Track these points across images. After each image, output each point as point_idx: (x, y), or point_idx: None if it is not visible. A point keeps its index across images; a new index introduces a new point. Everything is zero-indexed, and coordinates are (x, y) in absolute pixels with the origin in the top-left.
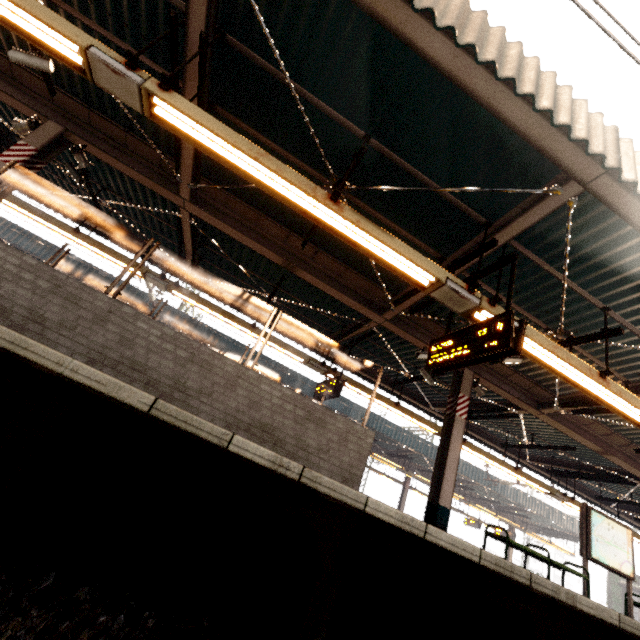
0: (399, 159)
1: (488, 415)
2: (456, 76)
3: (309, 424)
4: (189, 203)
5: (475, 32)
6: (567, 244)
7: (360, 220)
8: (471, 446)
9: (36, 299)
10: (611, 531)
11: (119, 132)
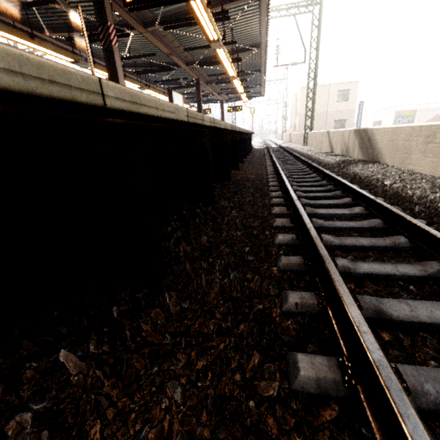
0: None
1: None
2: None
3: None
4: None
5: None
6: None
7: None
8: (99, 67)
9: None
10: (178, 99)
11: None
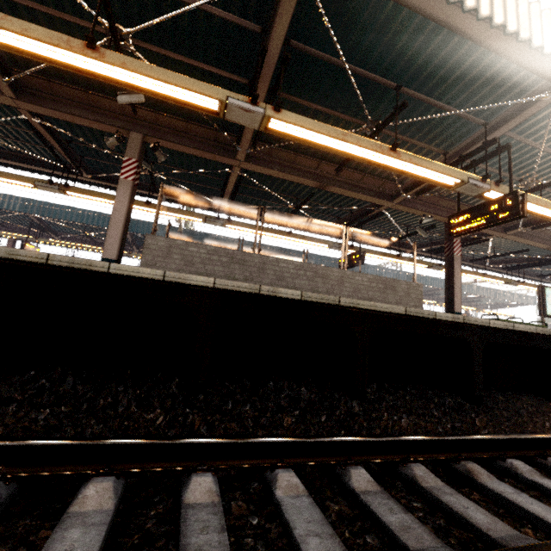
0: (422, 96)
1: (463, 245)
2: (483, 42)
3: (387, 291)
4: (244, 163)
5: (501, 9)
6: (548, 127)
7: (411, 158)
8: None
9: (226, 270)
10: None
11: (181, 123)
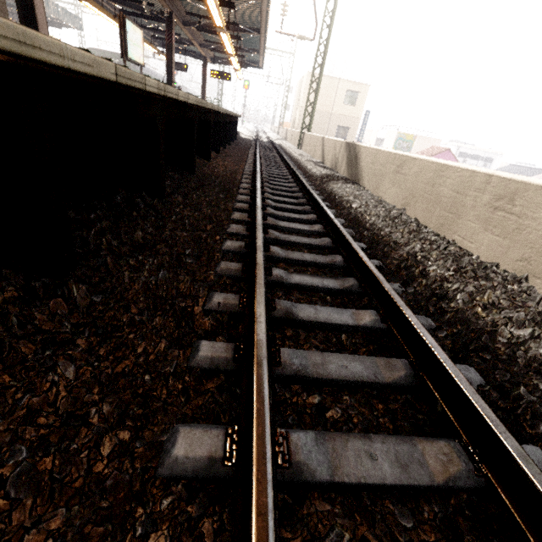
0: None
1: None
2: None
3: None
4: None
5: None
6: None
7: None
8: None
9: None
10: (135, 35)
11: None
